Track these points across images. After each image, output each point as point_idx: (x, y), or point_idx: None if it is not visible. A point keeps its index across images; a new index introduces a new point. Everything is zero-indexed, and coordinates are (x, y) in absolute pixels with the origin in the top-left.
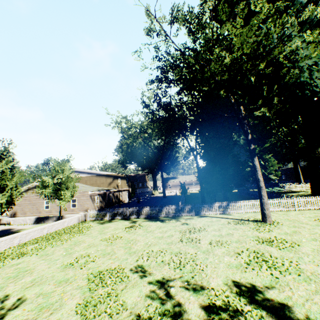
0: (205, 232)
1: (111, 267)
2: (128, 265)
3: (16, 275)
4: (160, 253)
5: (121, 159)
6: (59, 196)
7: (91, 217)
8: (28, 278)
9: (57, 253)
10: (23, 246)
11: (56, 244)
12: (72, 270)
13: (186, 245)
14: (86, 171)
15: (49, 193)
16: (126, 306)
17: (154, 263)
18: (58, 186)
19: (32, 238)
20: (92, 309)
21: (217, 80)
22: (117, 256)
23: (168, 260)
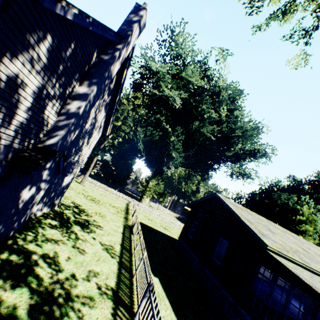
0: None
1: None
2: None
3: None
4: None
5: None
6: None
7: None
8: None
9: None
10: None
11: None
12: None
13: None
14: None
15: None
16: None
17: None
18: None
19: None
20: None
21: None
22: None
23: None
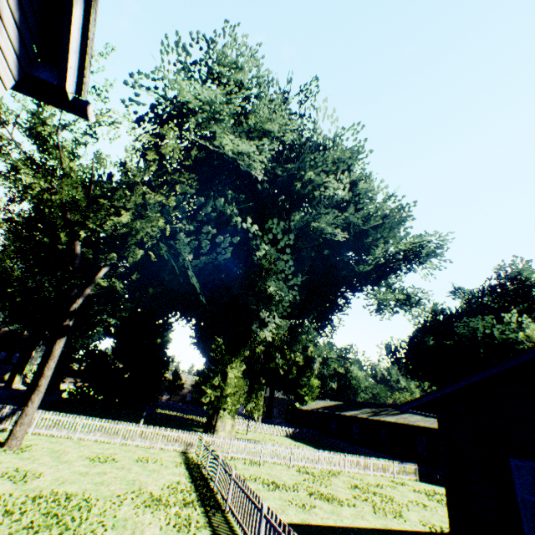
0: None
1: None
2: None
3: None
4: None
5: None
6: None
7: None
8: None
9: None
10: None
11: None
12: None
13: None
14: None
15: None
16: None
17: None
18: None
19: None
20: None
21: (69, 218)
22: None
23: None
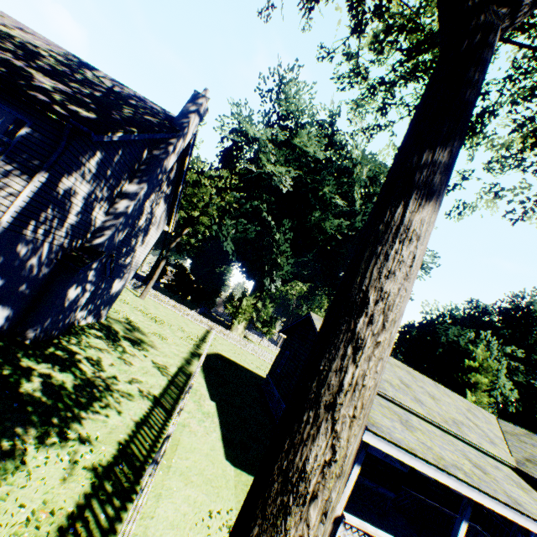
0: None
1: None
2: None
3: None
4: None
5: None
6: None
7: None
8: None
9: None
10: None
11: None
12: None
13: None
14: None
15: None
16: None
17: None
18: None
19: None
20: None
21: None
22: None
23: None
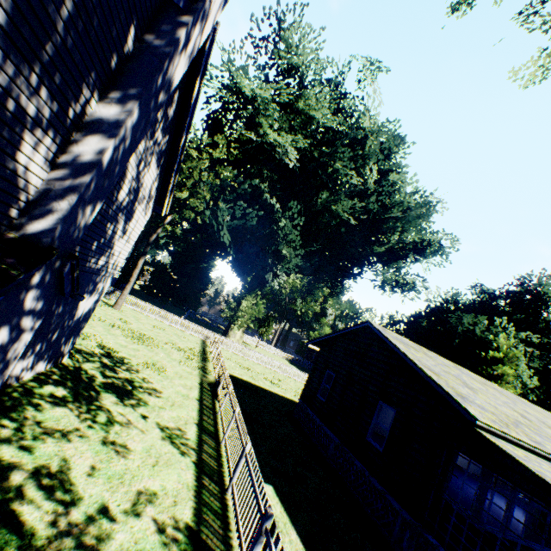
0: None
1: None
2: None
3: None
4: None
5: None
6: None
7: None
8: None
9: None
10: None
11: None
12: None
13: None
14: None
15: None
16: None
17: None
18: None
19: None
20: None
21: None
22: None
23: None
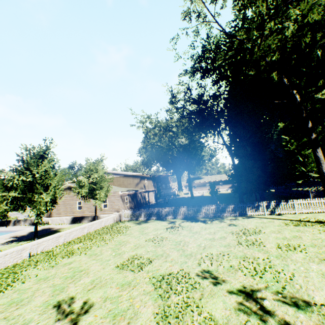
0: (263, 234)
1: (173, 270)
2: (191, 269)
3: (73, 275)
4: (222, 257)
5: (145, 159)
6: (94, 196)
7: (126, 217)
8: (86, 279)
9: (105, 253)
10: (69, 245)
11: (101, 244)
12: (130, 273)
13: (249, 249)
14: (113, 172)
15: (85, 193)
16: (216, 320)
17: (221, 268)
18: (93, 186)
19: (75, 237)
20: (175, 322)
21: (268, 61)
22: (173, 259)
23: (237, 265)
